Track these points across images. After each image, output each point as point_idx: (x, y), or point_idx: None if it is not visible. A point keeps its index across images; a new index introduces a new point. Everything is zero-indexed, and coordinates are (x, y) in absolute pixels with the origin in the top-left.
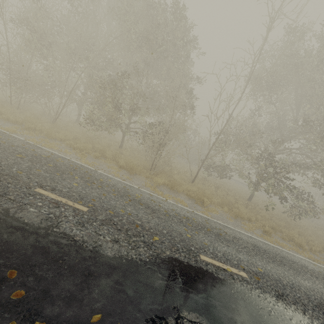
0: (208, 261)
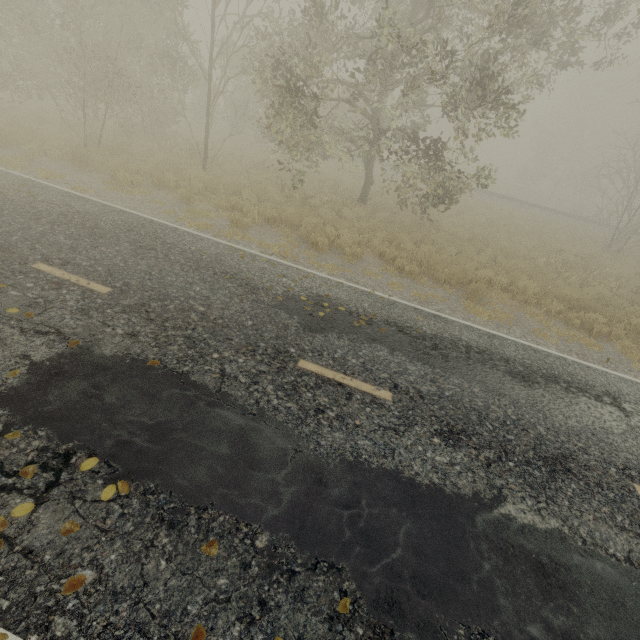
0: None
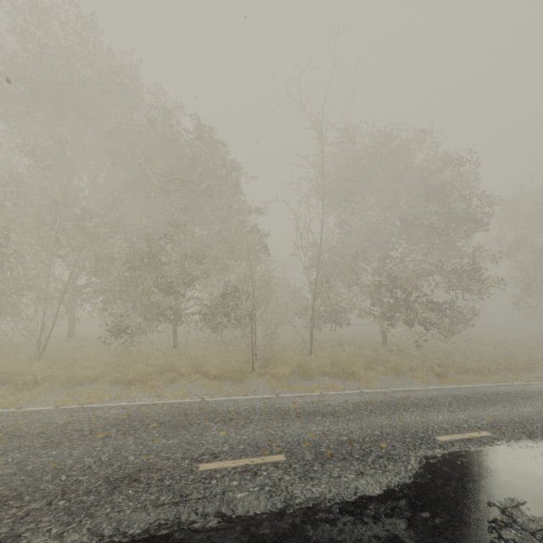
0: (449, 439)
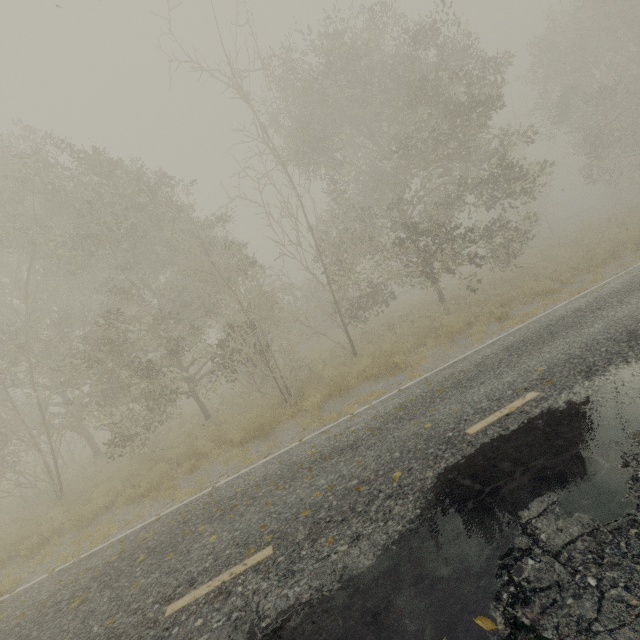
0: (482, 427)
